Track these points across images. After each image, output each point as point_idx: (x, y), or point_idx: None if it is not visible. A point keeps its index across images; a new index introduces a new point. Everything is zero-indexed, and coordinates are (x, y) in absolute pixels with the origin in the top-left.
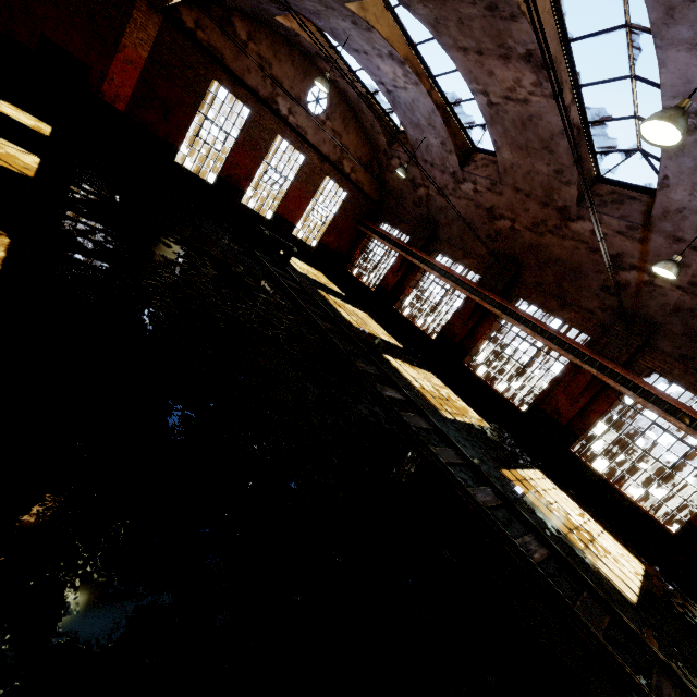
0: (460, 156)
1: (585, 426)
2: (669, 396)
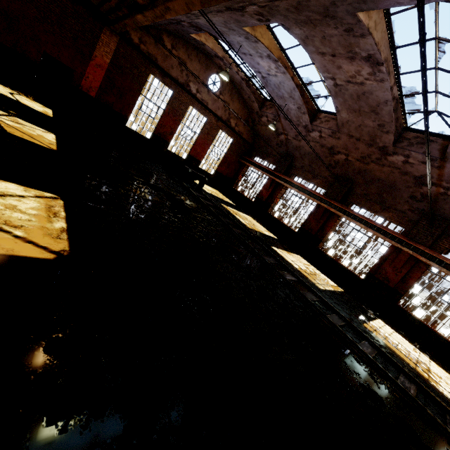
0: (310, 115)
1: (406, 287)
2: None
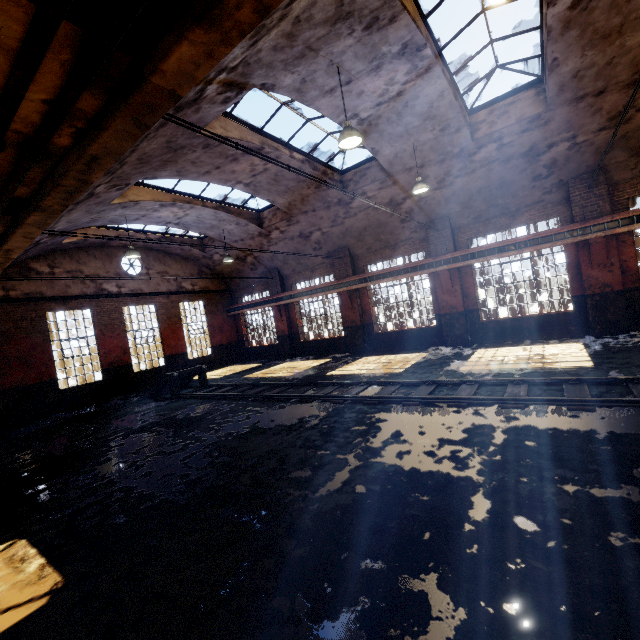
0: (254, 222)
1: (473, 300)
2: (492, 244)
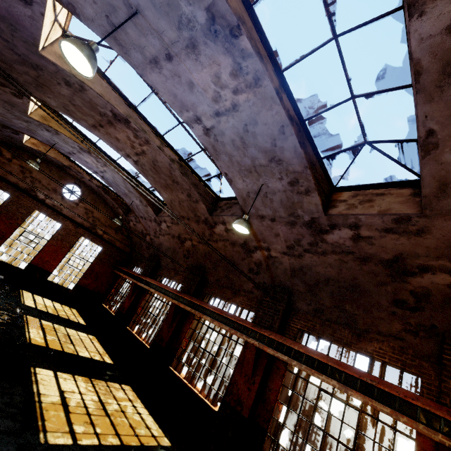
0: (153, 207)
1: (268, 413)
2: (315, 352)
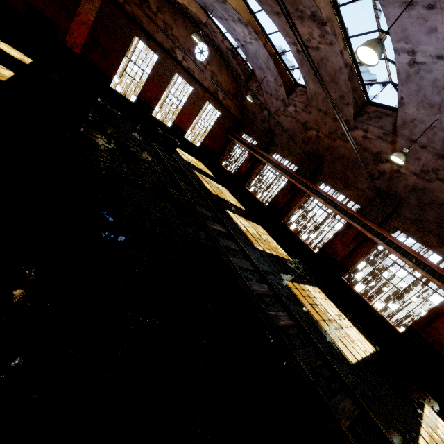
0: (286, 88)
1: (352, 263)
2: (404, 245)
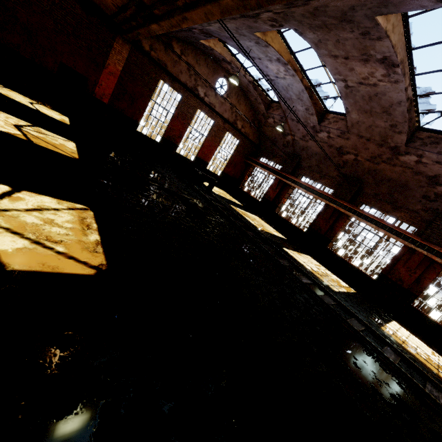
0: (318, 116)
1: (421, 288)
2: None
